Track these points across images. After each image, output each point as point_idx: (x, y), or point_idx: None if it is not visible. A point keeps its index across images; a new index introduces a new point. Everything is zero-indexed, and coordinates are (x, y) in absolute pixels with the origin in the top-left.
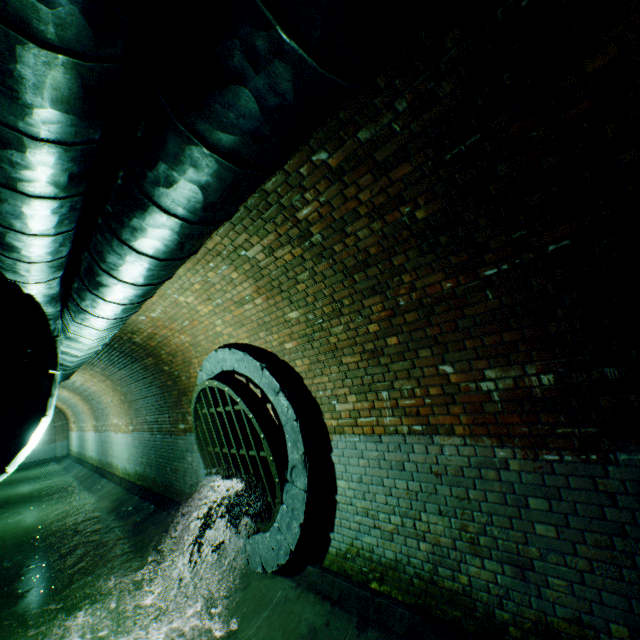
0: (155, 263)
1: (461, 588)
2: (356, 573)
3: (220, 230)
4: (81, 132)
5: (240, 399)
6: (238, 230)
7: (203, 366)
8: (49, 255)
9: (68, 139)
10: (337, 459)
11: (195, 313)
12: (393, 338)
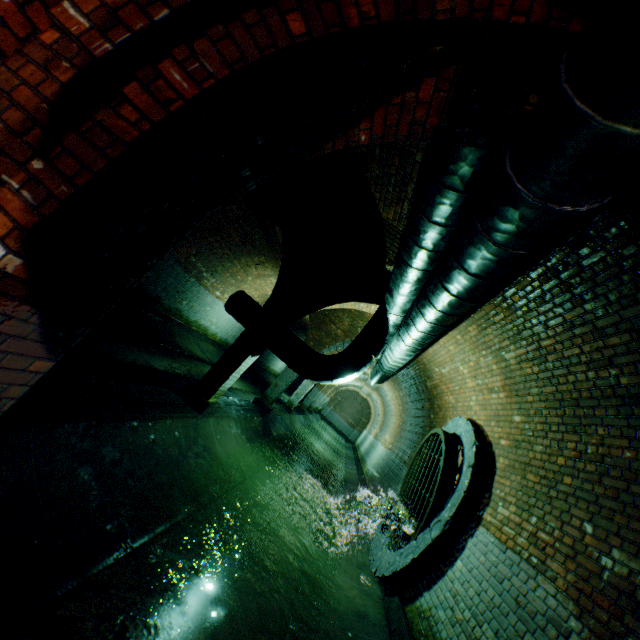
0: (425, 322)
1: None
2: (416, 629)
3: (493, 331)
4: (424, 267)
5: (444, 450)
6: (503, 336)
7: (447, 423)
8: (401, 304)
9: (419, 268)
10: (469, 544)
11: (463, 383)
12: (568, 477)
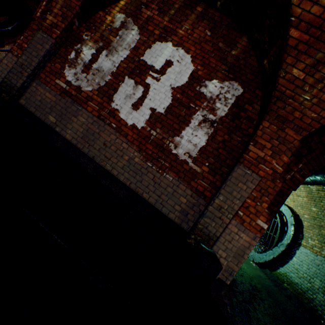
0: None
1: (311, 297)
2: (281, 279)
3: None
4: None
5: (278, 218)
6: None
7: None
8: None
9: None
10: (297, 252)
11: None
12: None
